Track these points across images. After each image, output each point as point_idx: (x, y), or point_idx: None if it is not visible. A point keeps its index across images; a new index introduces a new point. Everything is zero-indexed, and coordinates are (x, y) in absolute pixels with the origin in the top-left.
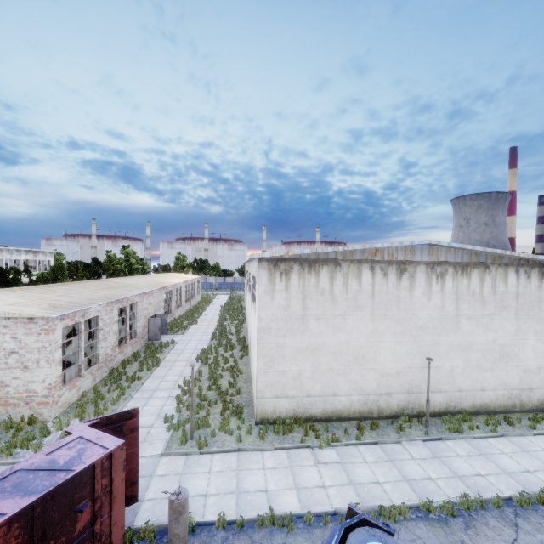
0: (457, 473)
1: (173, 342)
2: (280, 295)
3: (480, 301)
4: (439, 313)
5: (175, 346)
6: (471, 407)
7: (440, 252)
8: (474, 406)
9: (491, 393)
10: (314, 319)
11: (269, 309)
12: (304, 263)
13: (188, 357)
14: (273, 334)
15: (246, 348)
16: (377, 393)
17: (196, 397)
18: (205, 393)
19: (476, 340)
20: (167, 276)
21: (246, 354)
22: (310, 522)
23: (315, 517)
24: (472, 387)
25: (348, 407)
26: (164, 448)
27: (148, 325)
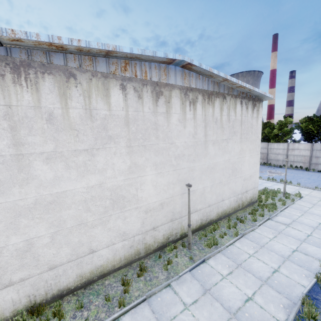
0: (231, 309)
1: None
2: None
3: (221, 128)
4: (192, 140)
5: None
6: (216, 216)
7: (191, 78)
8: (218, 215)
9: (227, 201)
10: (42, 159)
11: None
12: (2, 65)
13: None
14: None
15: None
16: (143, 231)
17: None
18: None
19: (218, 161)
20: None
21: None
22: None
23: None
24: (216, 200)
25: (111, 259)
26: None
27: None
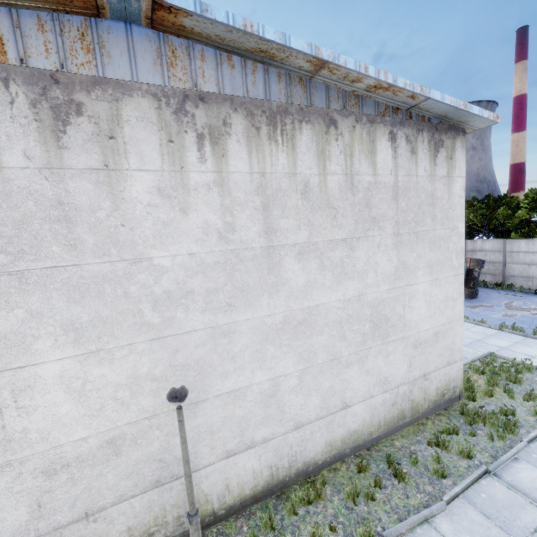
0: None
1: None
2: None
3: (324, 208)
4: (219, 247)
5: None
6: (325, 451)
7: (200, 62)
8: (332, 447)
9: (362, 408)
10: None
11: None
12: None
13: None
14: None
15: None
16: (42, 530)
17: None
18: None
19: (323, 303)
20: None
21: None
22: None
23: None
24: (323, 409)
25: None
26: None
27: None
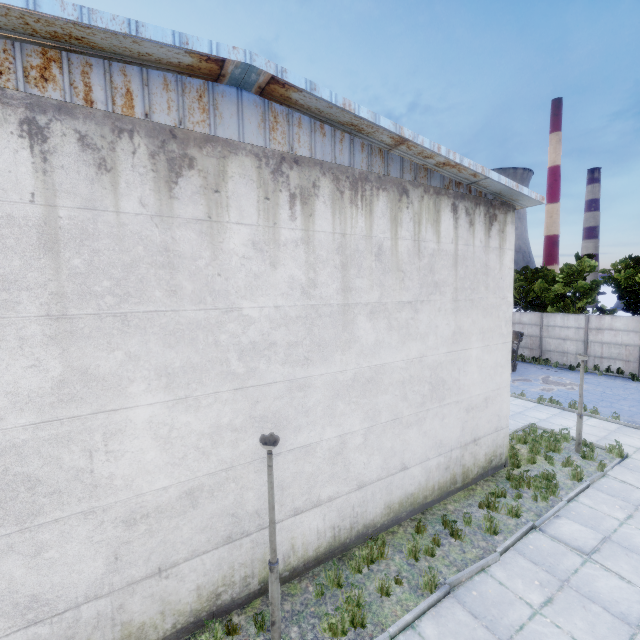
0: None
1: None
2: None
3: (394, 271)
4: (302, 302)
5: None
6: (384, 514)
7: (297, 129)
8: (390, 509)
9: (419, 471)
10: None
11: None
12: None
13: None
14: None
15: None
16: (116, 585)
17: None
18: None
19: (389, 362)
20: None
21: None
22: None
23: None
24: (384, 469)
25: None
26: None
27: None
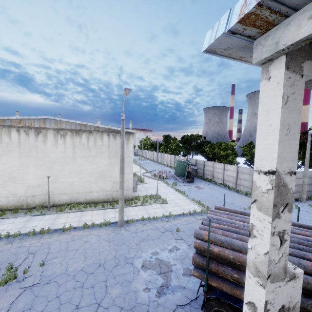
0: (24, 227)
1: None
2: None
3: (88, 149)
4: (63, 154)
5: None
6: (84, 201)
7: (62, 124)
8: (86, 200)
9: (96, 194)
10: None
11: None
12: None
13: None
14: None
15: None
16: (26, 196)
17: None
18: None
19: (86, 168)
20: None
21: None
22: None
23: None
24: (84, 191)
25: (6, 204)
26: None
27: None
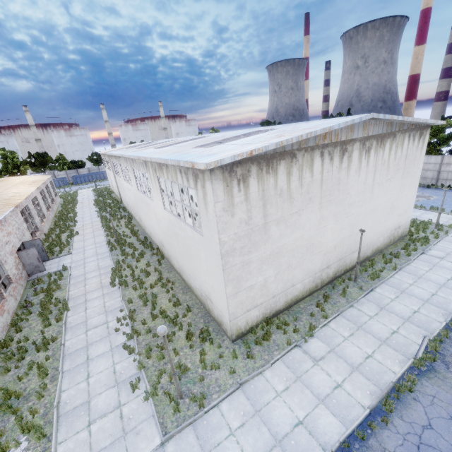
0: (404, 317)
1: (66, 269)
2: (240, 208)
3: (387, 168)
4: (363, 187)
5: (71, 273)
6: (371, 253)
7: (370, 126)
8: (373, 252)
9: (382, 239)
10: (275, 224)
11: (231, 229)
12: (262, 162)
13: (98, 283)
14: (237, 255)
15: (157, 251)
16: (321, 269)
17: (146, 335)
18: (151, 325)
19: (380, 202)
20: (6, 185)
21: (162, 258)
22: (364, 438)
23: (359, 426)
24: (373, 239)
25: (302, 290)
26: (160, 432)
27: (19, 259)
